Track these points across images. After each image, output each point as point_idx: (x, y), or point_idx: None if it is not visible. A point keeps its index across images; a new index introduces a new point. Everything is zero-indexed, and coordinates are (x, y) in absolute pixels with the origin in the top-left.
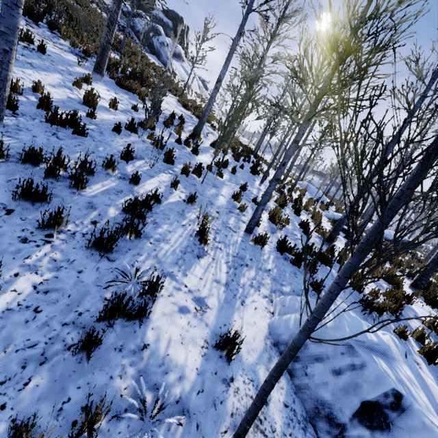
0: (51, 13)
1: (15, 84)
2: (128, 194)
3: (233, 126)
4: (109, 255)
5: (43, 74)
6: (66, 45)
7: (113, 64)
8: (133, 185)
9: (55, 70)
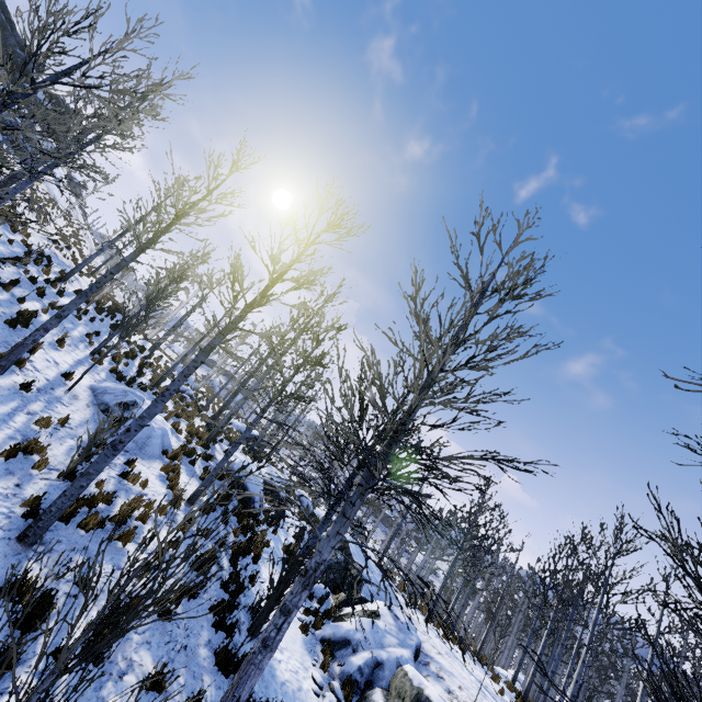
0: None
1: None
2: (17, 306)
3: None
4: (14, 328)
5: None
6: None
7: None
8: (20, 302)
9: None
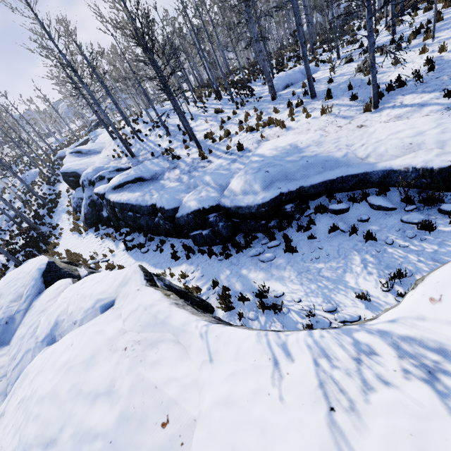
0: None
1: None
2: None
3: None
4: None
5: None
6: None
7: None
8: None
9: None
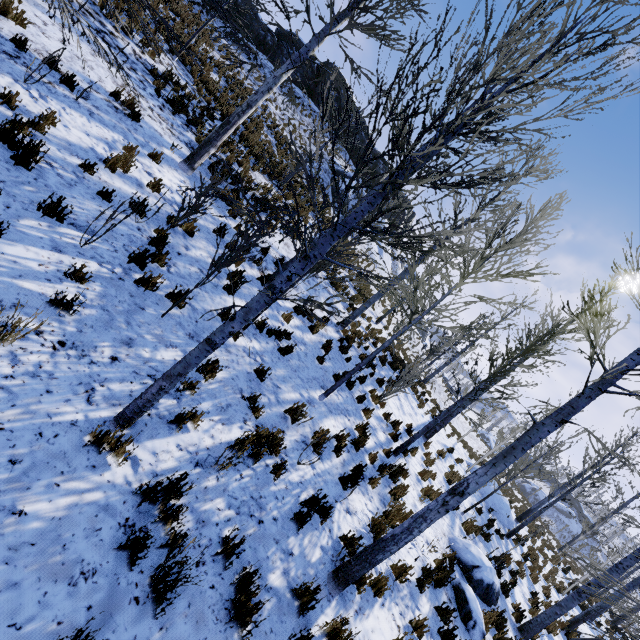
0: (210, 118)
1: (13, 97)
2: None
3: (361, 309)
4: None
5: (95, 124)
6: (189, 137)
7: (237, 177)
8: None
9: (122, 132)
